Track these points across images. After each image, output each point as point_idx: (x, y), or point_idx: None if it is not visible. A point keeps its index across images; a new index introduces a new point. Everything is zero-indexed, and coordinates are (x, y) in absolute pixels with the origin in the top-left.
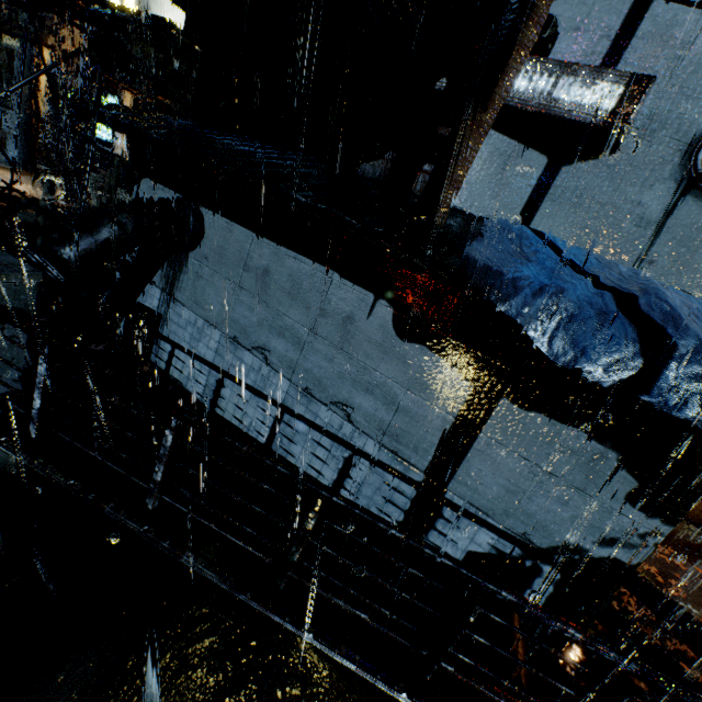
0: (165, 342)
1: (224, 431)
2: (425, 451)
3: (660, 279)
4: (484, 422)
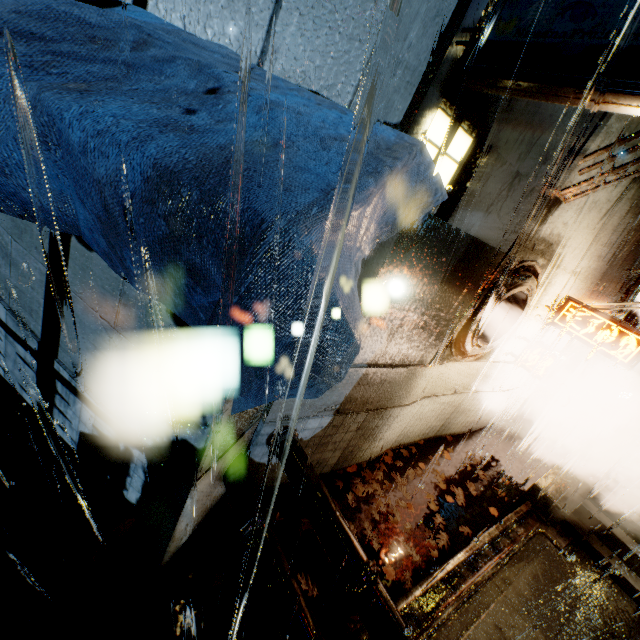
0: None
1: None
2: (37, 314)
3: (290, 76)
4: (66, 272)
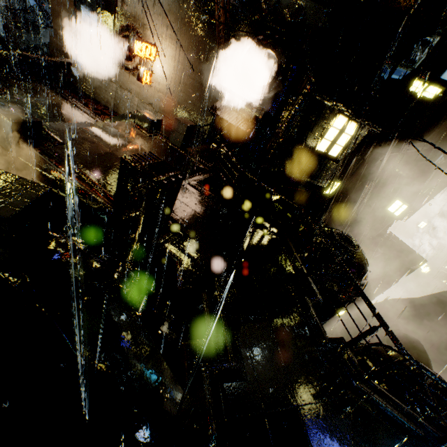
0: None
1: (38, 10)
2: None
3: None
4: None
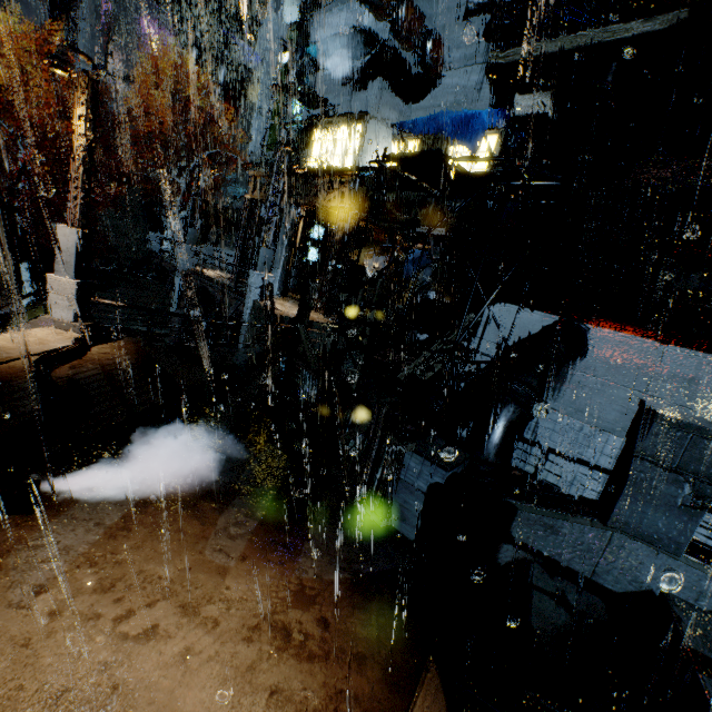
0: (532, 447)
1: None
2: None
3: None
4: None
